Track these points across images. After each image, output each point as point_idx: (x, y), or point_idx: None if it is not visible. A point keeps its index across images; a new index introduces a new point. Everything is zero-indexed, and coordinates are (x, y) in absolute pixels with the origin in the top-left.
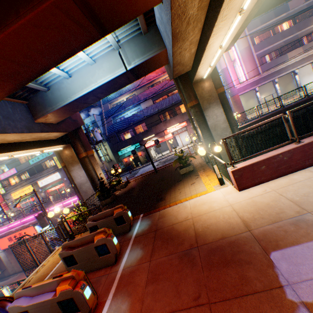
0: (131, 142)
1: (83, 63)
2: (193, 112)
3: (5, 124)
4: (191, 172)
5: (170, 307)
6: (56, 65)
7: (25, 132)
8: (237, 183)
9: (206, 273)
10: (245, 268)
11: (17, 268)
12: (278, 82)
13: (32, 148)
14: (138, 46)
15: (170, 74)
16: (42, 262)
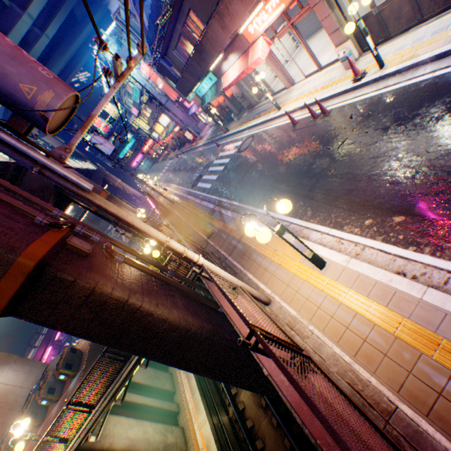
0: (192, 80)
1: None
2: None
3: None
4: None
5: None
6: None
7: None
8: None
9: None
10: None
11: None
12: None
13: None
14: None
15: None
16: None
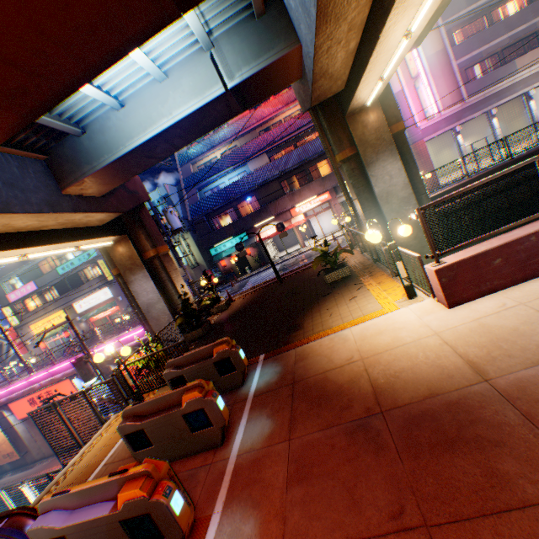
0: (233, 231)
1: (145, 79)
2: (346, 170)
3: (8, 196)
4: (346, 279)
5: (344, 533)
6: (96, 74)
7: (46, 211)
8: (445, 293)
9: (408, 464)
10: (493, 454)
11: (46, 450)
12: (495, 116)
13: (60, 242)
14: (247, 42)
15: (306, 99)
16: (88, 440)
